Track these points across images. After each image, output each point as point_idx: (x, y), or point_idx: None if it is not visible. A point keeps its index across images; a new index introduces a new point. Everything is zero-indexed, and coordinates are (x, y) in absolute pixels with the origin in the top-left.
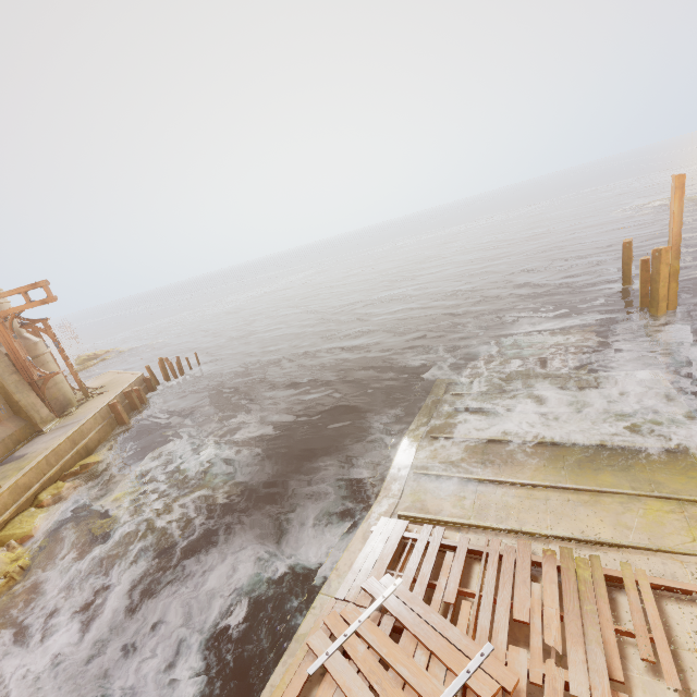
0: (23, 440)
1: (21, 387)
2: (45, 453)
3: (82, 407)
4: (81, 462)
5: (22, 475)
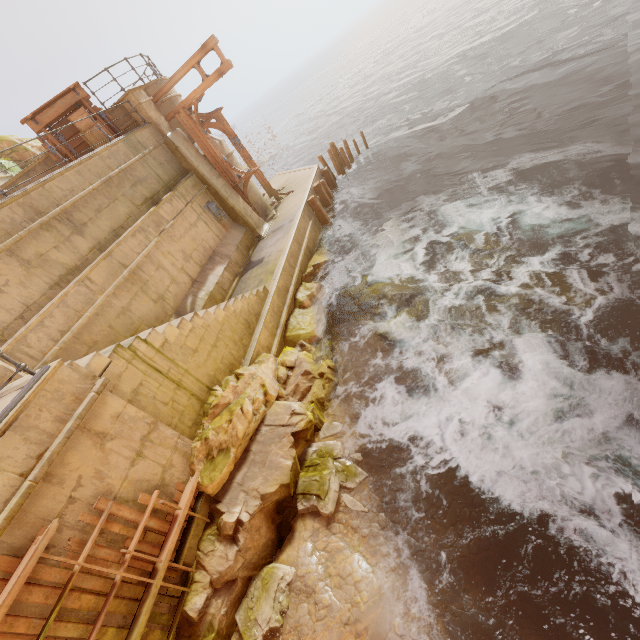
0: (250, 246)
1: (229, 192)
2: (284, 255)
3: (280, 210)
4: (310, 263)
5: (278, 278)
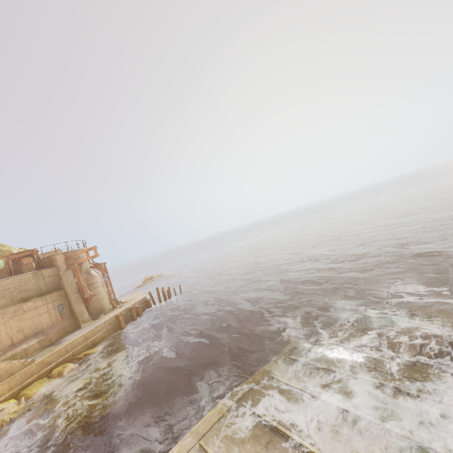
0: (70, 331)
1: (78, 301)
2: (66, 343)
3: (106, 315)
4: (86, 351)
5: (48, 356)
